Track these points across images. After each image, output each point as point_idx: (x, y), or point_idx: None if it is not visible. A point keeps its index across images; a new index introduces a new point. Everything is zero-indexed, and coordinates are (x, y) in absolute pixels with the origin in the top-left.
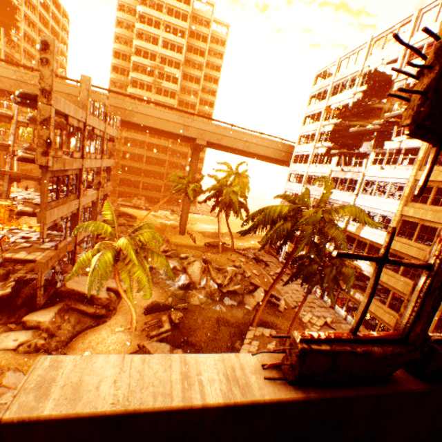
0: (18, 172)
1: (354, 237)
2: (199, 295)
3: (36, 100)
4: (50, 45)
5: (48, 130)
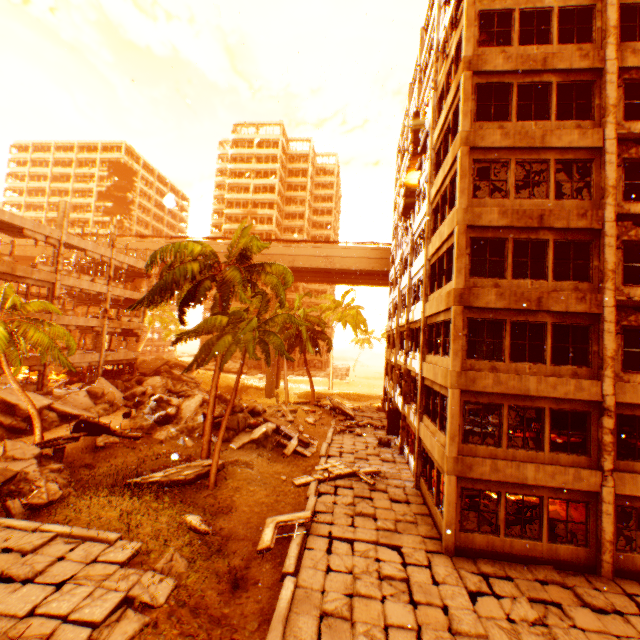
0: None
1: (413, 327)
2: (173, 428)
3: None
4: None
5: None
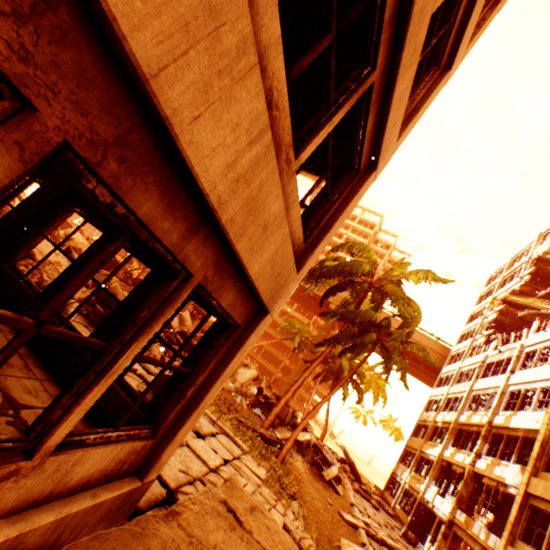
0: None
1: (502, 432)
2: (231, 383)
3: None
4: None
5: None
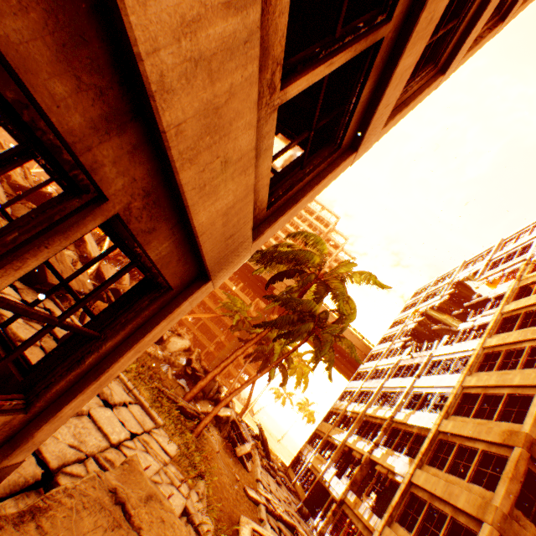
0: None
1: (400, 427)
2: (160, 350)
3: None
4: None
5: None
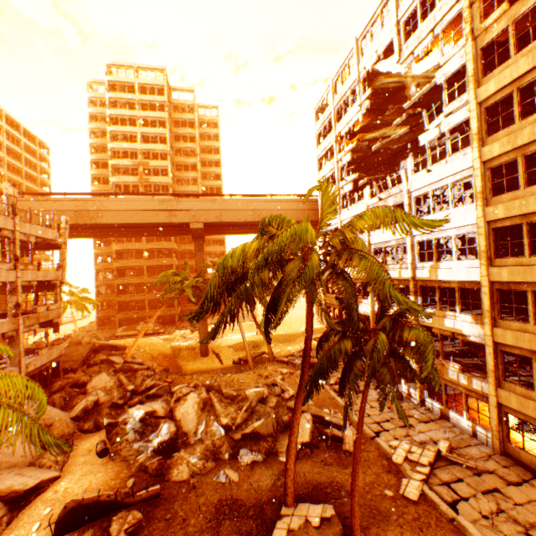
0: None
1: (432, 285)
2: (191, 457)
3: None
4: None
5: None
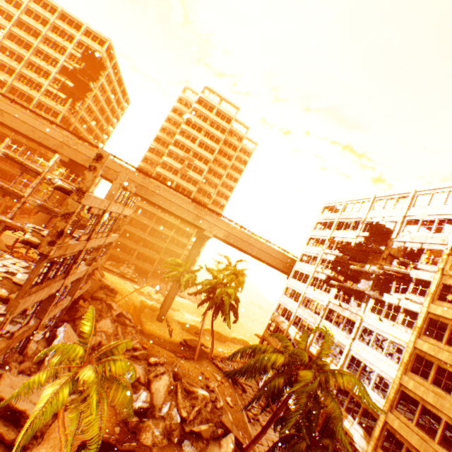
0: (17, 224)
1: (347, 390)
2: (155, 429)
3: (69, 194)
4: (104, 157)
5: (66, 222)
